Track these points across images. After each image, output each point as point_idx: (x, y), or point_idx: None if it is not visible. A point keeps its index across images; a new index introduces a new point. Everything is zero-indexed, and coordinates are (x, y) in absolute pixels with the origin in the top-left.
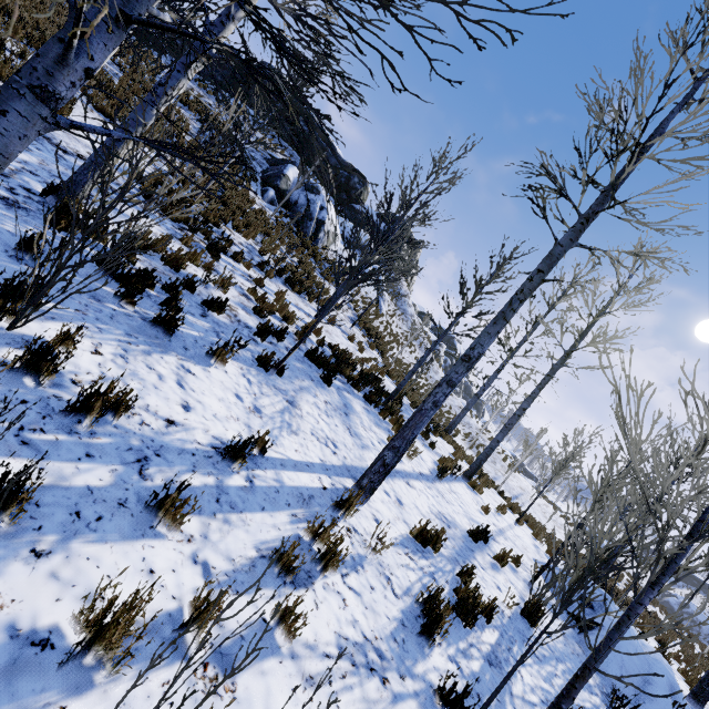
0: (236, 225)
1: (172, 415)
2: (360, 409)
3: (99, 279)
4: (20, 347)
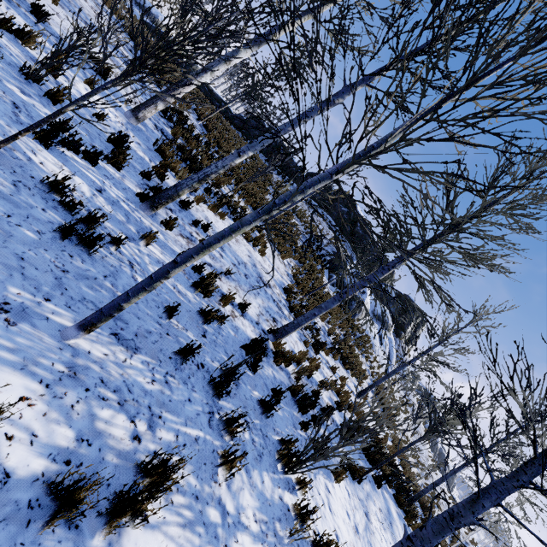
0: None
1: None
2: (395, 513)
3: (292, 406)
4: (288, 489)
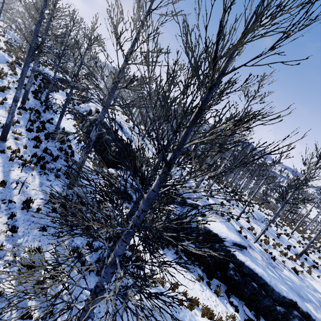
0: None
1: None
2: None
3: None
4: None
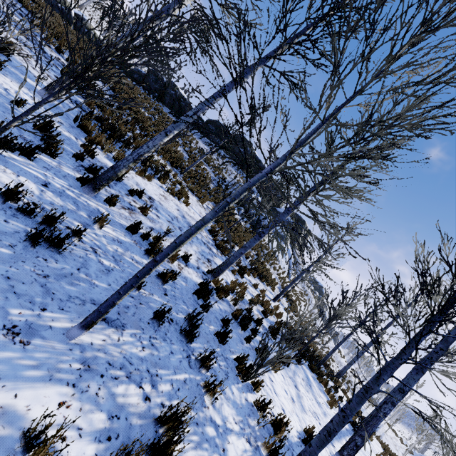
0: (236, 242)
1: (284, 419)
2: (311, 378)
3: (237, 327)
4: (248, 391)
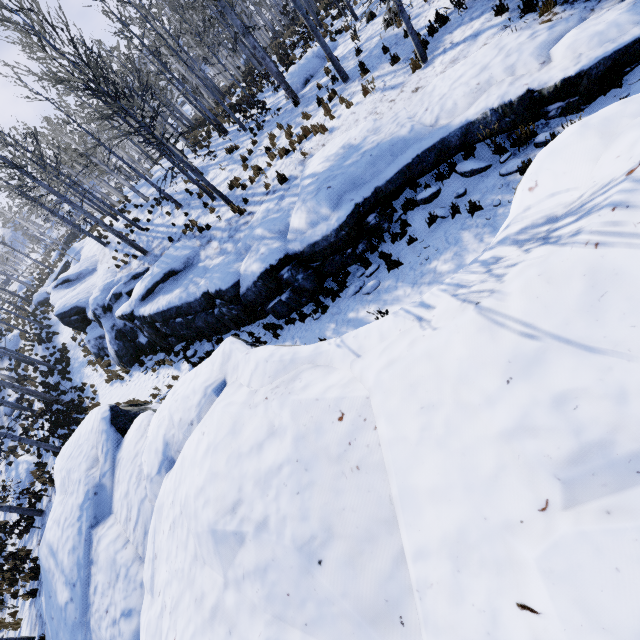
0: None
1: None
2: None
3: None
4: None
